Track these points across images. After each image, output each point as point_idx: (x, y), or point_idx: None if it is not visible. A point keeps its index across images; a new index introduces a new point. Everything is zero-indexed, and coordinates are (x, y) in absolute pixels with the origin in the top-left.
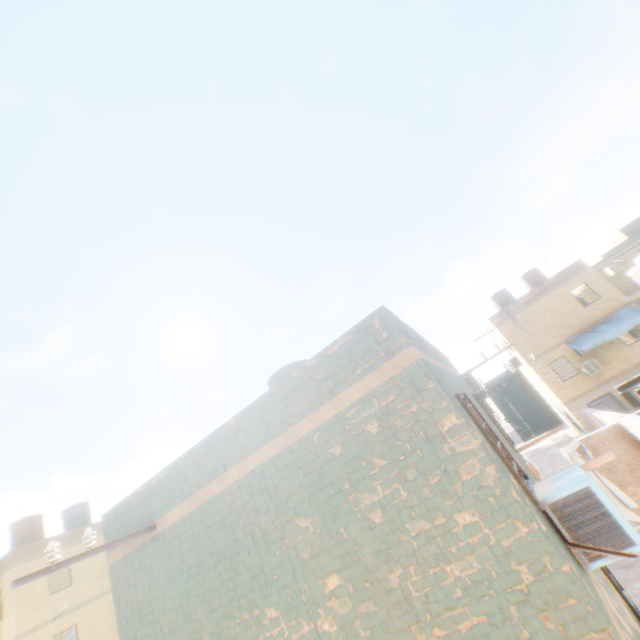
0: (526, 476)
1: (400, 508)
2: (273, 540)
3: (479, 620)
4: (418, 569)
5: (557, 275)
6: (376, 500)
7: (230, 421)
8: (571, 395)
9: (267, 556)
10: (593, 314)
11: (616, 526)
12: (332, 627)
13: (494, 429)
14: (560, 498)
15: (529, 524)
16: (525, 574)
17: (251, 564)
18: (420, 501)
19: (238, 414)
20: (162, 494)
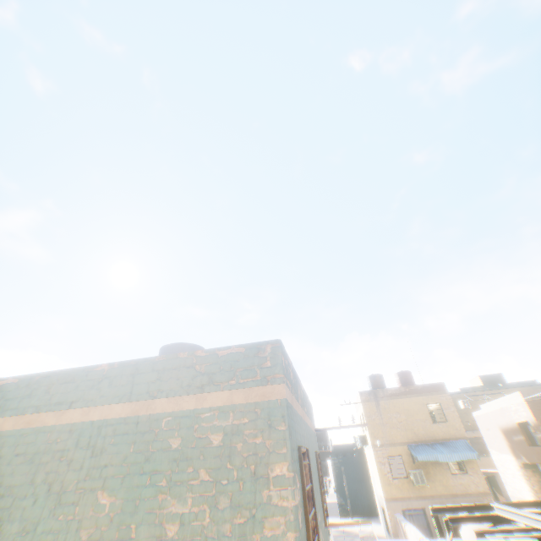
0: None
1: (196, 531)
2: (66, 501)
3: None
4: None
5: (423, 386)
6: (180, 511)
7: (105, 365)
8: (394, 494)
9: (49, 516)
10: (437, 432)
11: None
12: None
13: (317, 493)
14: None
15: None
16: None
17: (29, 516)
18: (217, 533)
19: (115, 363)
20: (0, 398)
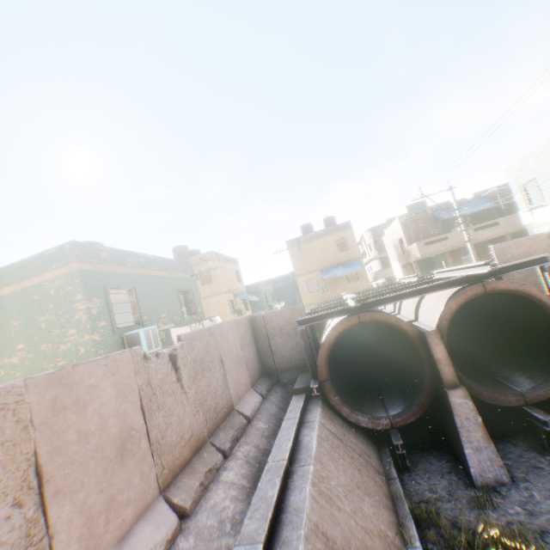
0: (144, 327)
1: (54, 324)
2: (3, 328)
3: (66, 363)
4: (53, 346)
5: (334, 227)
6: (47, 320)
7: None
8: (310, 302)
9: None
10: (342, 258)
11: (141, 346)
12: (18, 362)
13: (166, 307)
14: (130, 334)
15: (90, 336)
16: (83, 351)
17: None
18: (61, 323)
19: None
20: None
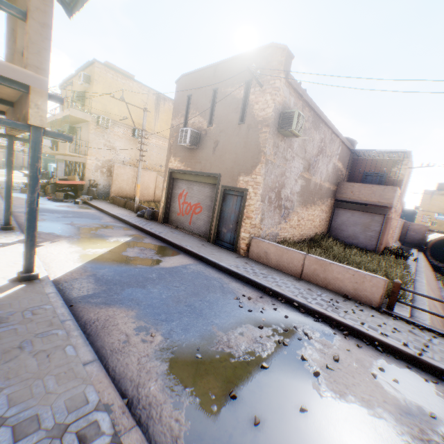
0: None
1: None
2: None
3: None
4: None
5: None
6: None
7: None
8: None
9: None
10: None
11: None
12: None
13: None
14: None
15: None
16: None
17: None
18: None
19: None
20: None
